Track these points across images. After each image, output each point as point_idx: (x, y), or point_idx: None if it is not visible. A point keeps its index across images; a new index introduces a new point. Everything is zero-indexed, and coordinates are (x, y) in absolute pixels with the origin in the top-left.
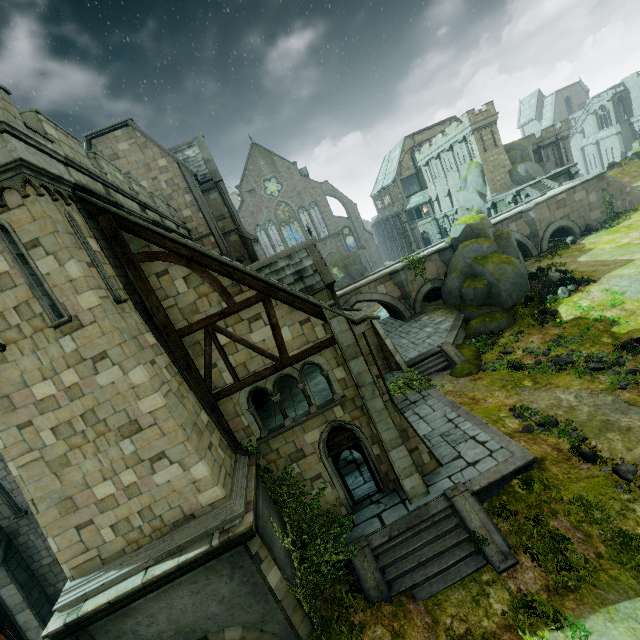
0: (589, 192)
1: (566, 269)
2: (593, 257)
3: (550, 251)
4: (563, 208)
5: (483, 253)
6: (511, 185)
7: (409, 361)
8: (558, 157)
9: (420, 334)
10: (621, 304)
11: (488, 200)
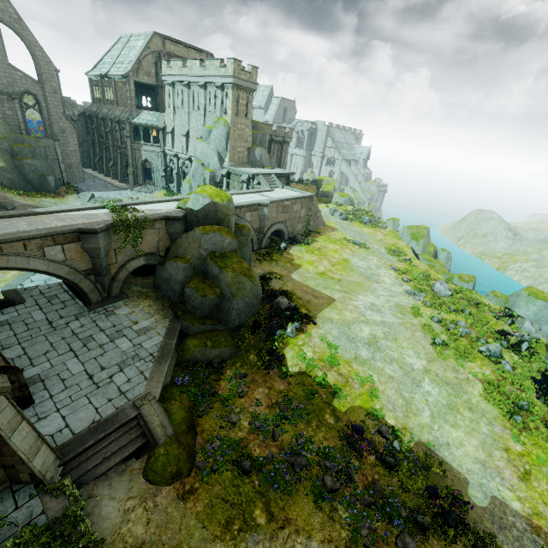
0: (303, 207)
1: (290, 292)
2: (304, 279)
3: (269, 252)
4: (285, 213)
5: (223, 249)
6: (246, 162)
7: (70, 446)
8: (279, 156)
9: (108, 354)
10: (338, 365)
11: (225, 166)
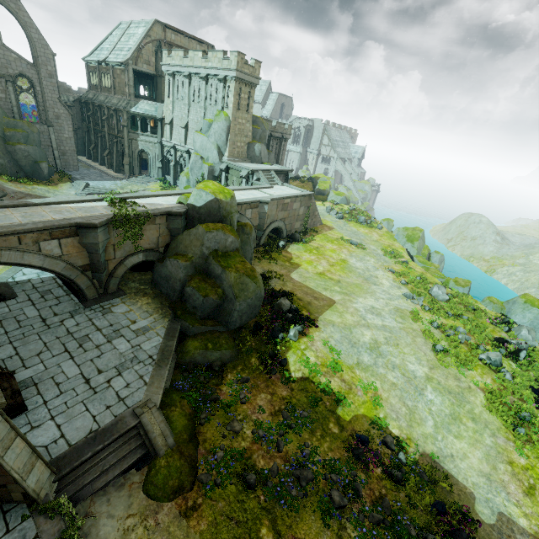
0: (302, 205)
1: (291, 293)
2: (303, 279)
3: (268, 250)
4: (285, 211)
5: (225, 247)
6: (245, 157)
7: (65, 459)
8: (278, 152)
9: (106, 355)
10: (341, 371)
11: (224, 161)
